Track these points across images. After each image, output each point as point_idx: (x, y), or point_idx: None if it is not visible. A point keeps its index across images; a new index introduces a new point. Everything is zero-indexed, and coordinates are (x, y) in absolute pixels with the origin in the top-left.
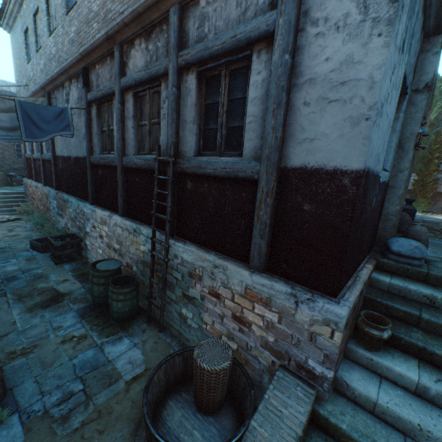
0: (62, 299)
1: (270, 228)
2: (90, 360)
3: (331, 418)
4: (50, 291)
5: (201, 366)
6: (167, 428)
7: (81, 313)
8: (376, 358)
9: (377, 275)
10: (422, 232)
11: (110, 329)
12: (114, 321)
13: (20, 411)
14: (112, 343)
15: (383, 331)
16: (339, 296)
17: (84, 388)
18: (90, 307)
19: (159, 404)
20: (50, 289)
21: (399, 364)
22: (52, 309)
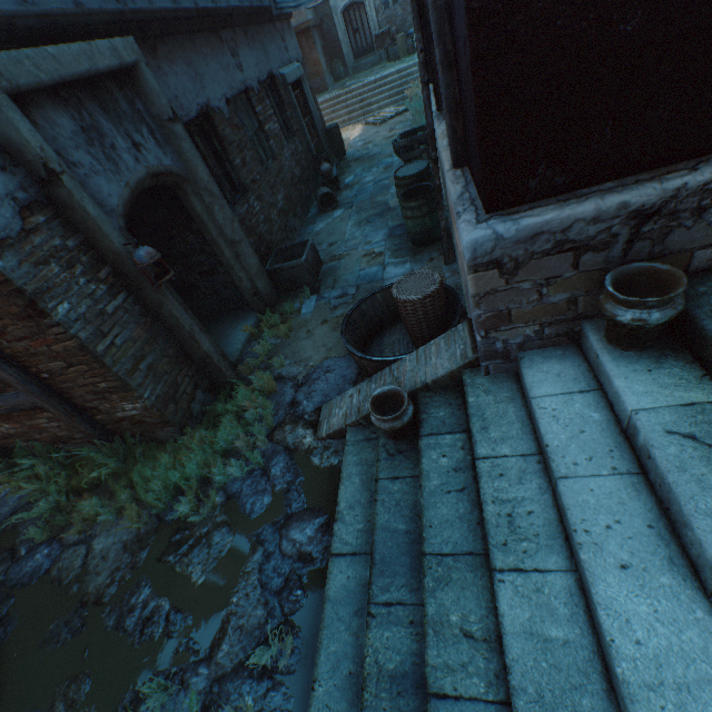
0: (385, 215)
1: (445, 68)
2: (371, 275)
3: (467, 387)
4: (382, 205)
5: (391, 292)
6: (381, 341)
7: (391, 231)
8: (600, 355)
9: None
10: None
11: (402, 252)
12: (411, 244)
13: (318, 295)
14: (394, 265)
15: (630, 308)
16: (503, 213)
17: (354, 294)
18: (401, 227)
19: (389, 324)
20: (383, 204)
21: (638, 381)
22: (373, 225)
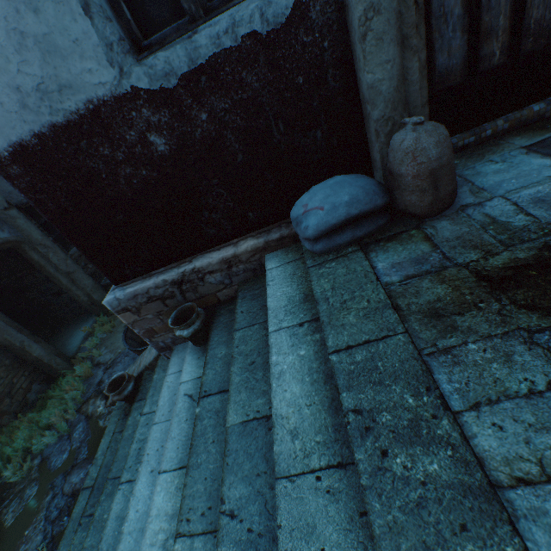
0: None
1: None
2: None
3: (157, 368)
4: None
5: None
6: None
7: None
8: (187, 349)
9: (269, 258)
10: (404, 152)
11: None
12: None
13: None
14: None
15: (178, 329)
16: (122, 284)
17: None
18: None
19: None
20: None
21: (191, 365)
22: None
